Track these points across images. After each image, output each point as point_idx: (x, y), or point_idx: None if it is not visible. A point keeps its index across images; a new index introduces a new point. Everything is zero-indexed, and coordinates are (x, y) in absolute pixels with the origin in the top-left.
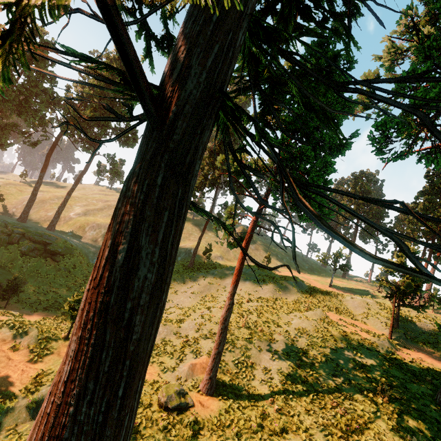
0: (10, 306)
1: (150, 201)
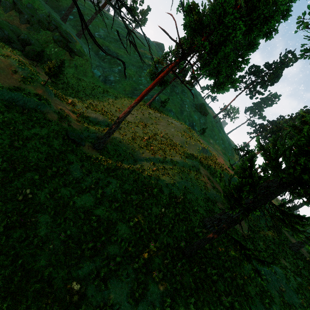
0: (38, 68)
1: None
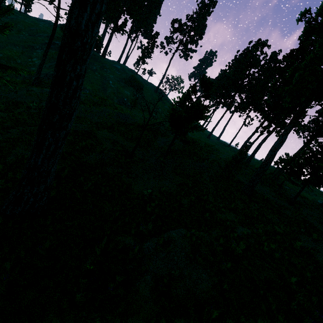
0: None
1: None
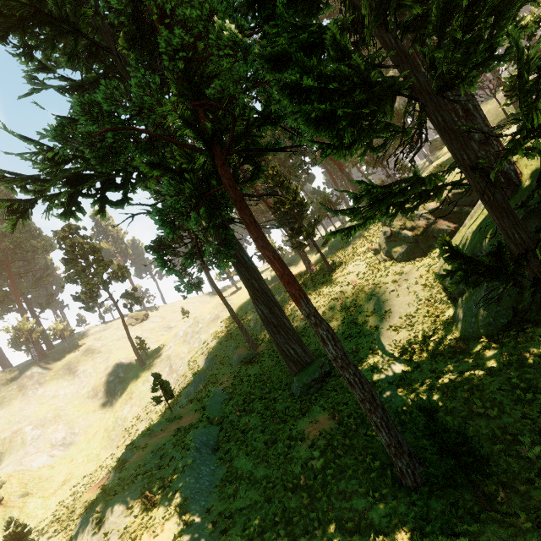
0: None
1: (240, 246)
